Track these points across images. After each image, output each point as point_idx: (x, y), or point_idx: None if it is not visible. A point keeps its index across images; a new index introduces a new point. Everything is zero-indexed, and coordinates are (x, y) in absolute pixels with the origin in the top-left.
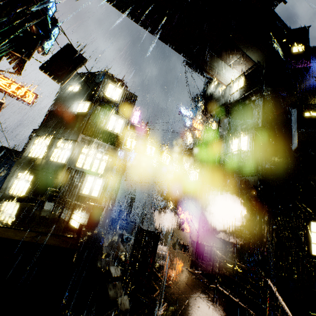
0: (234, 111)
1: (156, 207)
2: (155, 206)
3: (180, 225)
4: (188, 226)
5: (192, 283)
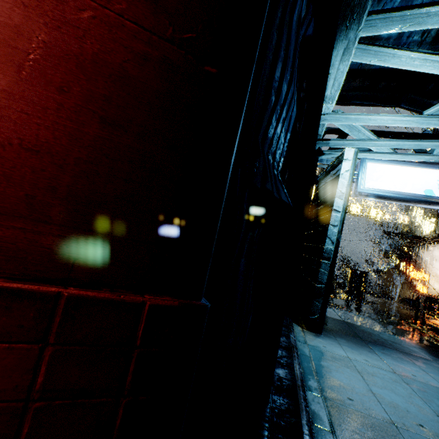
0: None
1: (380, 268)
2: (378, 268)
3: (416, 288)
4: (423, 287)
5: (403, 310)
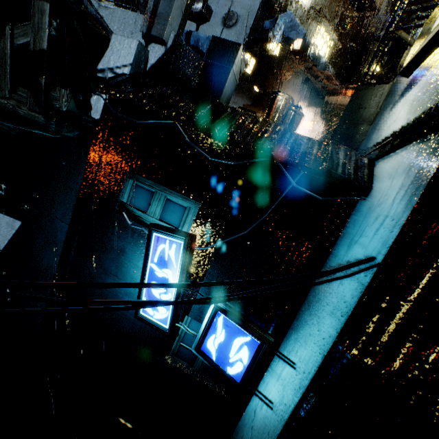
0: (395, 2)
1: None
2: None
3: None
4: None
5: None
